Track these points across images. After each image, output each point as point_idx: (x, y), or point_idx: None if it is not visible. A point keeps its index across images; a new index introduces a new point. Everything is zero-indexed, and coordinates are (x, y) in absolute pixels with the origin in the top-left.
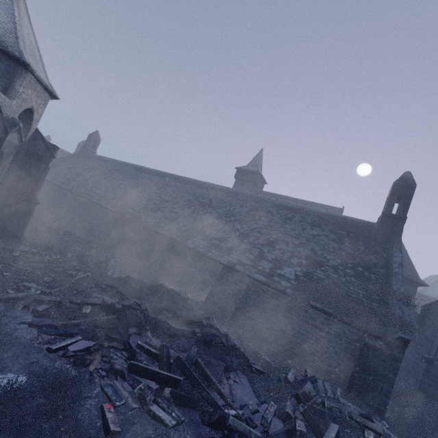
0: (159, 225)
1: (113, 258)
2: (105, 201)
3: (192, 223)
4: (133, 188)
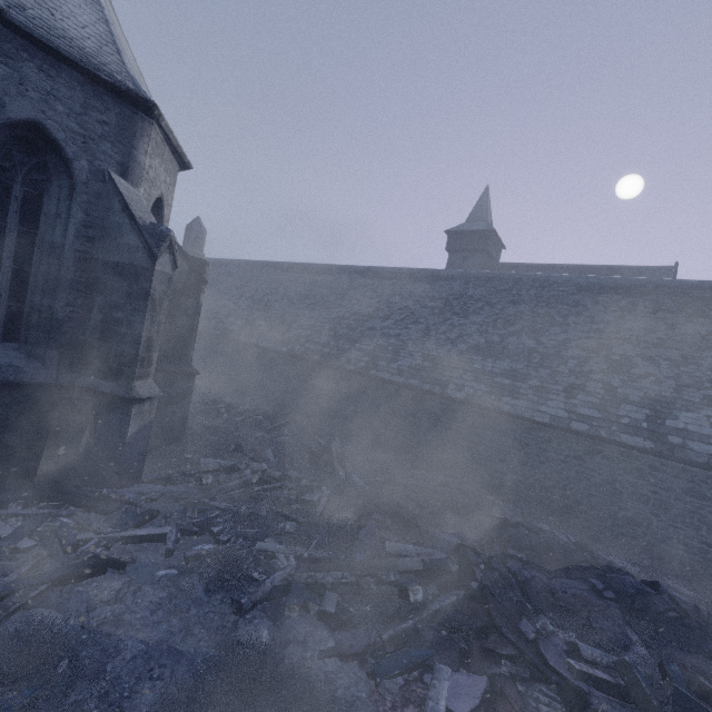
0: (377, 365)
1: (330, 442)
2: (261, 337)
3: (437, 351)
4: (296, 304)
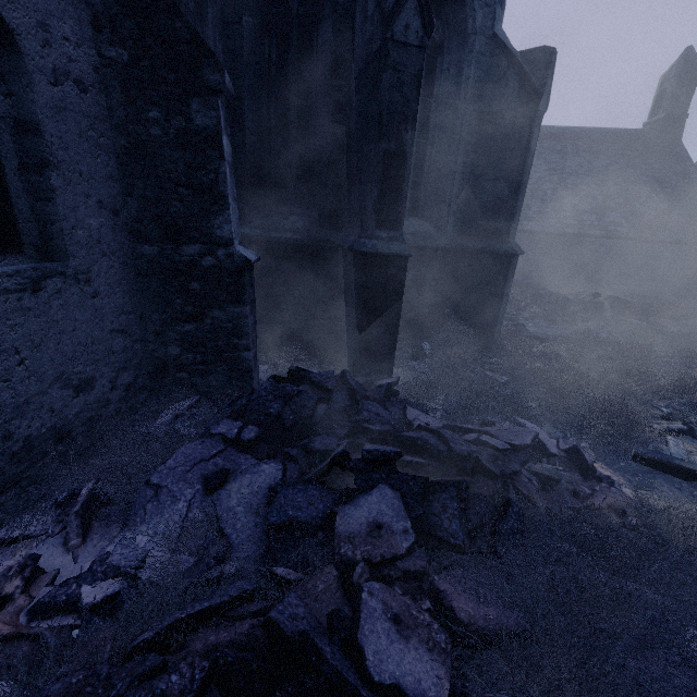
0: None
1: None
2: None
3: None
4: None
